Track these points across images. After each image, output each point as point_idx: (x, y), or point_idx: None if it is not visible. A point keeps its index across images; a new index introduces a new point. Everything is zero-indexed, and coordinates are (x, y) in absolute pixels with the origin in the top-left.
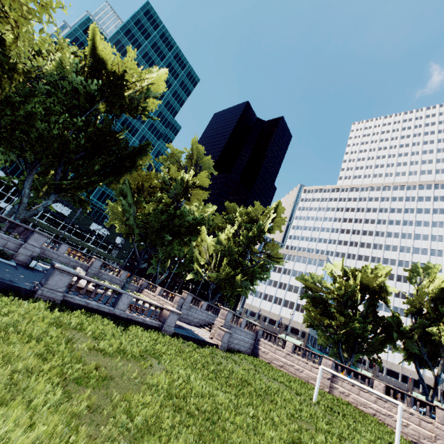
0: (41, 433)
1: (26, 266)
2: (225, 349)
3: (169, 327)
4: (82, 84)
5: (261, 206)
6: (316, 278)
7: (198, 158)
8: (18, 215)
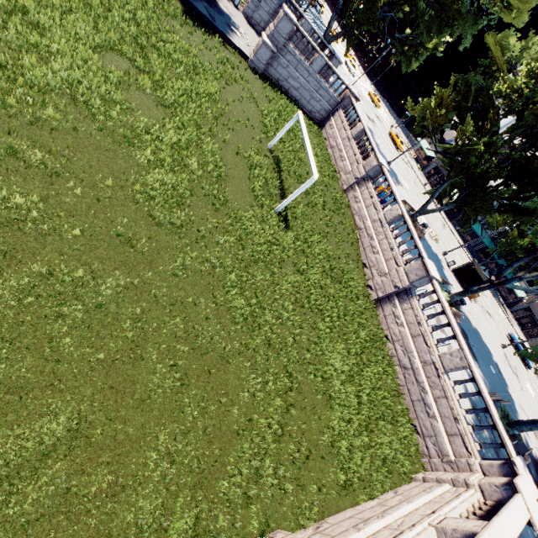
0: None
1: None
2: (259, 71)
3: None
4: None
5: None
6: (531, 55)
7: None
8: None
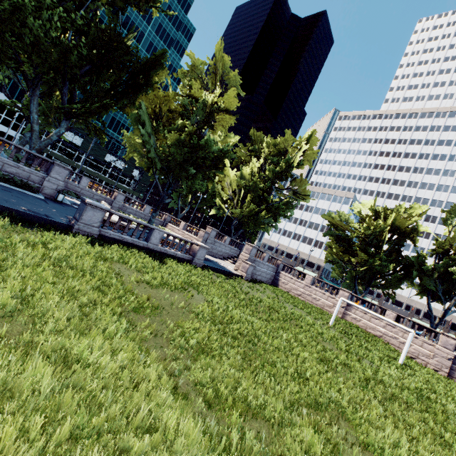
0: (125, 360)
1: (54, 200)
2: (249, 279)
3: (199, 260)
4: None
5: (291, 136)
6: (343, 217)
7: (222, 73)
8: (33, 145)
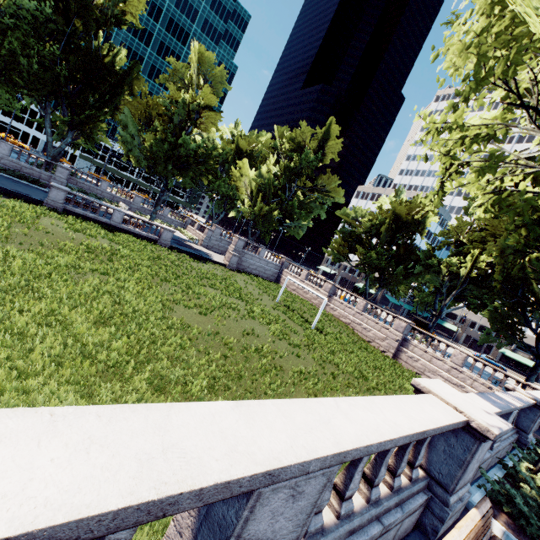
0: None
1: None
2: (234, 269)
3: (165, 241)
4: (51, 2)
5: (308, 127)
6: (361, 213)
7: (206, 71)
8: (48, 153)
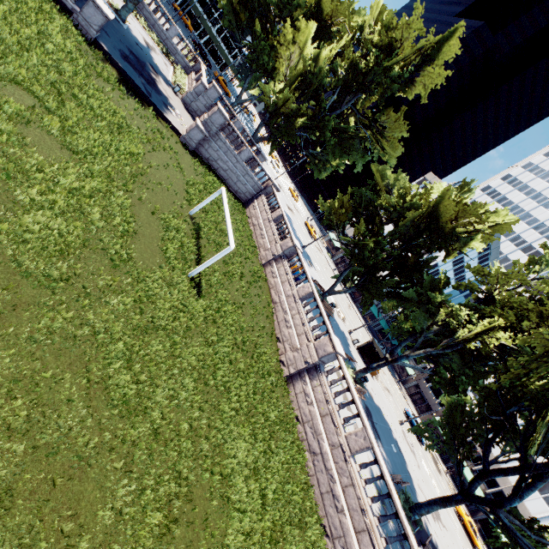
0: None
1: None
2: (190, 148)
3: (88, 24)
4: None
5: (421, 20)
6: (400, 185)
7: None
8: None
